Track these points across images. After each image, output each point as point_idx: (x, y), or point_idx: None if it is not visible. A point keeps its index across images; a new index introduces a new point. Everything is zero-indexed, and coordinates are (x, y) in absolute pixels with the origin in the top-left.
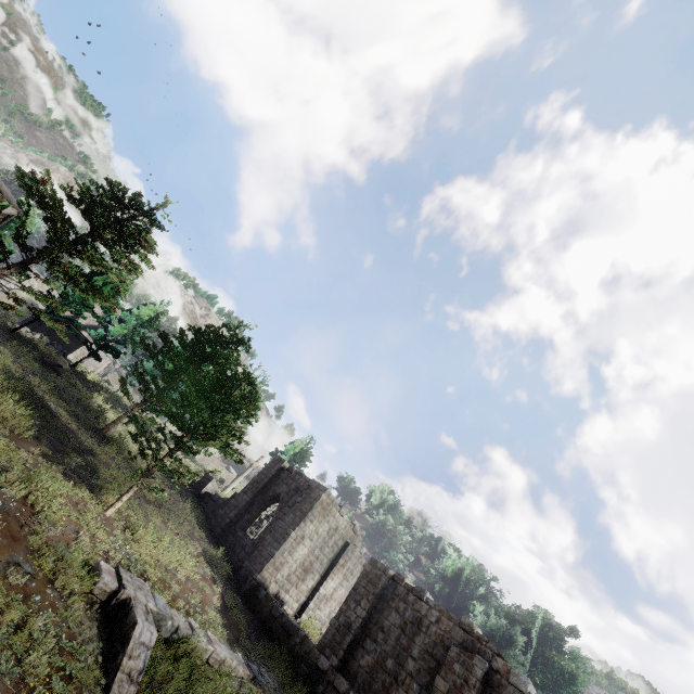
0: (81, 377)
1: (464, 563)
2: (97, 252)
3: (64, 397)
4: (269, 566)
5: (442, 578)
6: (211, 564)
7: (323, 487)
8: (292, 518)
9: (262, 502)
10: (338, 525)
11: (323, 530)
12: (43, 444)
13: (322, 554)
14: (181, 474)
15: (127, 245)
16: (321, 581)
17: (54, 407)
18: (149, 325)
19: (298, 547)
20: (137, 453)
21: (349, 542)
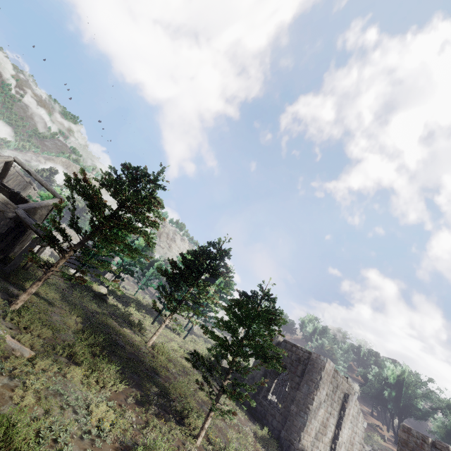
0: (116, 296)
1: (401, 371)
2: (132, 222)
3: (117, 321)
4: (304, 434)
5: (385, 384)
6: (263, 444)
7: (323, 357)
8: (307, 388)
9: (273, 373)
10: (337, 382)
11: (329, 391)
12: (130, 385)
13: (332, 409)
14: (247, 397)
15: (148, 210)
16: (337, 431)
17: (118, 338)
18: (147, 249)
19: (319, 411)
20: (172, 350)
21: (346, 393)
